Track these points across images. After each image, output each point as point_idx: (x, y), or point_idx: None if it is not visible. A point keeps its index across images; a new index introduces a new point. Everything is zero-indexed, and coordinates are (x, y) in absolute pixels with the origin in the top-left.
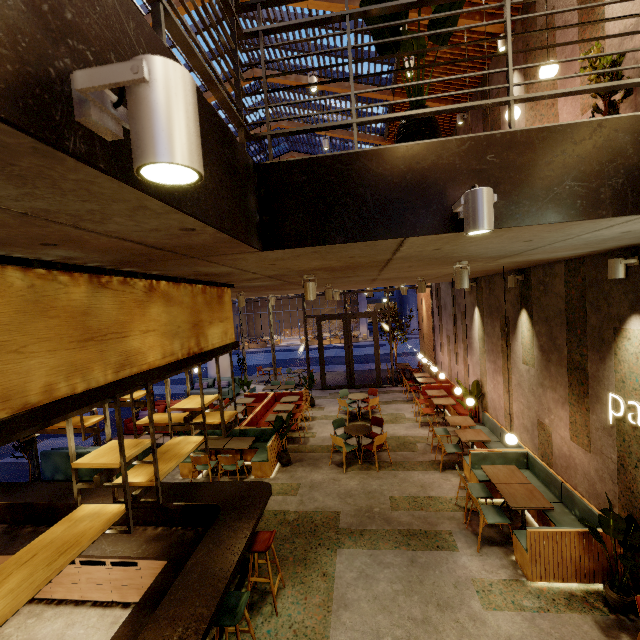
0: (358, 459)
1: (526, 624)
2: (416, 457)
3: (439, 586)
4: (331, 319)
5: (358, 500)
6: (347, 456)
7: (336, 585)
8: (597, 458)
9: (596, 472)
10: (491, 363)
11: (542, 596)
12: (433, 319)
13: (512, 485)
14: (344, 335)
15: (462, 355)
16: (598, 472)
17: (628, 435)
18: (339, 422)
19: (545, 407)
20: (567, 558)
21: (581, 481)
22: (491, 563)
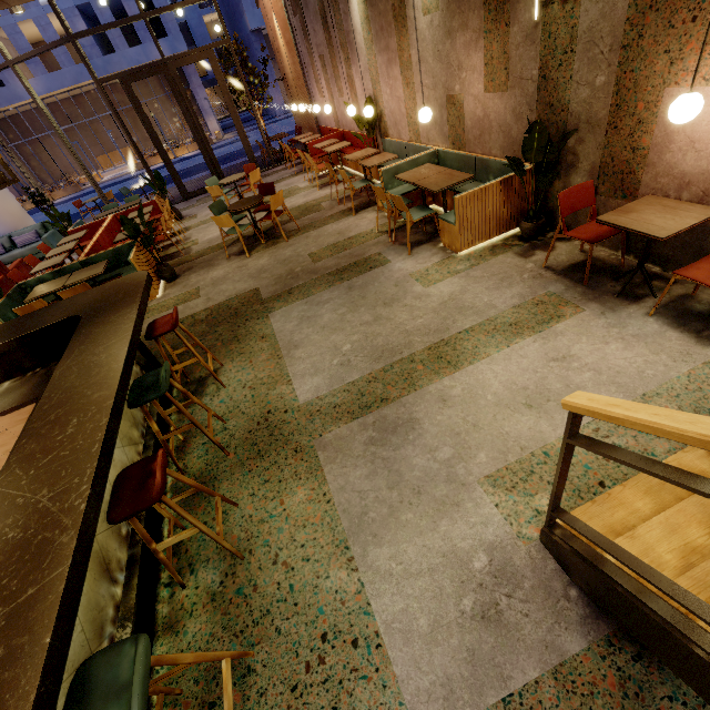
0: (260, 239)
1: (463, 280)
2: (324, 214)
3: (382, 292)
4: (145, 77)
5: (275, 271)
6: (246, 244)
7: (279, 338)
8: (515, 92)
9: (513, 113)
10: (383, 54)
11: (471, 258)
12: (295, 43)
13: (431, 177)
14: (178, 103)
15: (345, 74)
16: (515, 111)
17: (556, 22)
18: (219, 207)
19: (455, 67)
20: (490, 214)
21: (496, 140)
22: (423, 257)
